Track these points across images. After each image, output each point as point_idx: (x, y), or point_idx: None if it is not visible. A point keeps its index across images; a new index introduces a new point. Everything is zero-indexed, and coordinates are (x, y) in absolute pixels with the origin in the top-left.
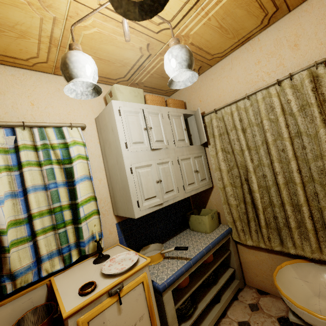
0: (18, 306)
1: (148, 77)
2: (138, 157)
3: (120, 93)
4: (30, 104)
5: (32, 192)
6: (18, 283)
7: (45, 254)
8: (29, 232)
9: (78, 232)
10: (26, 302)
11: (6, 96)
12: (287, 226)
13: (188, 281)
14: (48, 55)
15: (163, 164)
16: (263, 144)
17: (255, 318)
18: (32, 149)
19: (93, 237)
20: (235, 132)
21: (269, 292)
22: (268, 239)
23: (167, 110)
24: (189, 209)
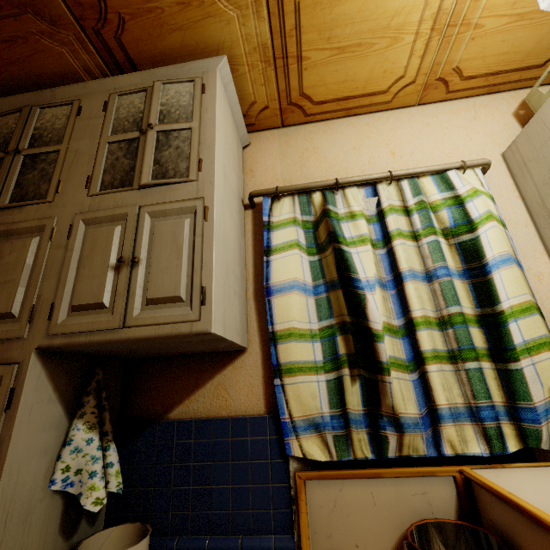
0: (405, 496)
1: None
2: None
3: None
4: (390, 155)
5: (409, 280)
6: (405, 445)
7: (443, 407)
8: (409, 353)
9: (508, 382)
10: (418, 498)
11: (361, 151)
12: None
13: None
14: (421, 63)
15: None
16: None
17: None
18: (401, 213)
19: None
20: None
21: None
22: None
23: None
24: None
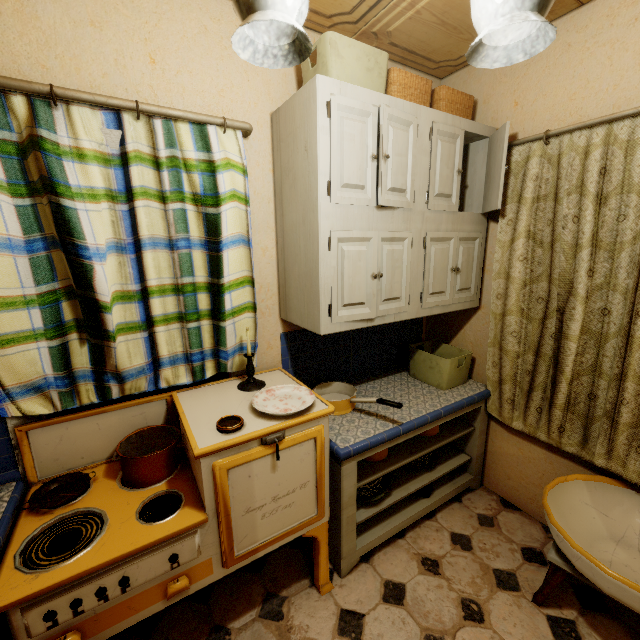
0: (127, 419)
1: (407, 18)
2: (348, 218)
3: (336, 57)
4: (149, 61)
5: (149, 248)
6: (127, 389)
7: (165, 357)
8: (143, 315)
9: (218, 334)
10: (138, 417)
11: (104, 34)
12: (610, 419)
13: (385, 455)
14: None
15: (393, 242)
16: (636, 241)
17: (483, 536)
18: (151, 164)
19: (242, 348)
20: (576, 199)
21: (522, 508)
22: (560, 429)
23: (432, 117)
24: (416, 338)
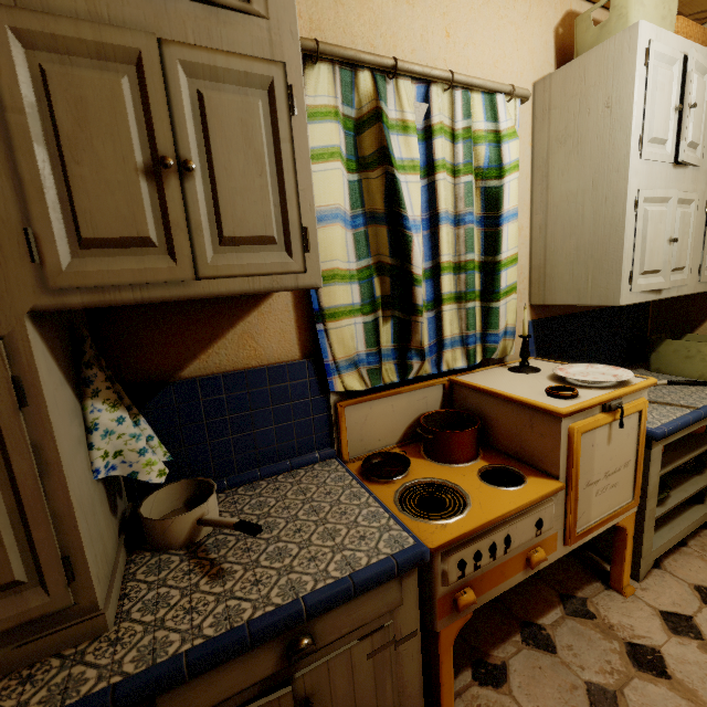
0: (413, 402)
1: None
2: (651, 176)
3: (640, 6)
4: (445, 35)
5: (444, 223)
6: (422, 369)
7: (448, 338)
8: (430, 294)
9: (486, 316)
10: (421, 401)
11: (415, 11)
12: None
13: (662, 450)
14: None
15: (682, 204)
16: None
17: None
18: (448, 137)
19: (505, 333)
20: None
21: None
22: None
23: None
24: (642, 333)
